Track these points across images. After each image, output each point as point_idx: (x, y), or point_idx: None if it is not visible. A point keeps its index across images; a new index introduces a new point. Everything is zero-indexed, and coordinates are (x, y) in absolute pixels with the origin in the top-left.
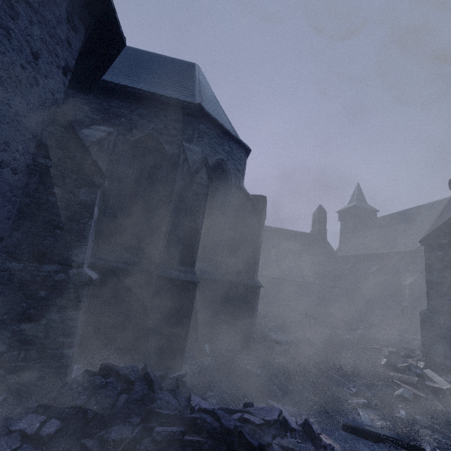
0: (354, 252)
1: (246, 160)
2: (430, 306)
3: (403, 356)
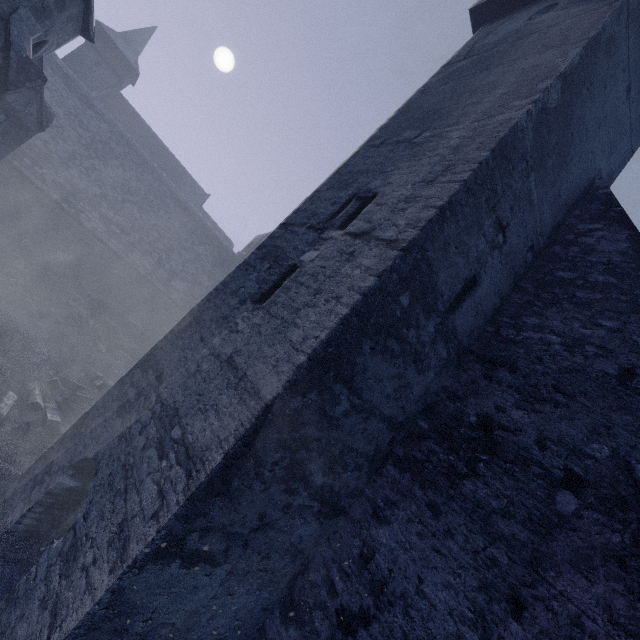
0: None
1: (76, 2)
2: None
3: None
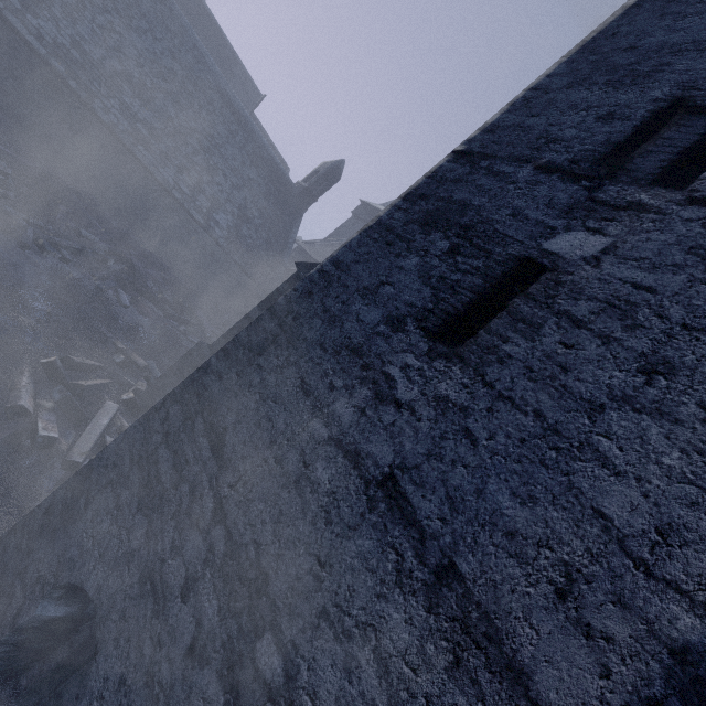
0: (321, 259)
1: None
2: (217, 345)
3: (147, 377)
